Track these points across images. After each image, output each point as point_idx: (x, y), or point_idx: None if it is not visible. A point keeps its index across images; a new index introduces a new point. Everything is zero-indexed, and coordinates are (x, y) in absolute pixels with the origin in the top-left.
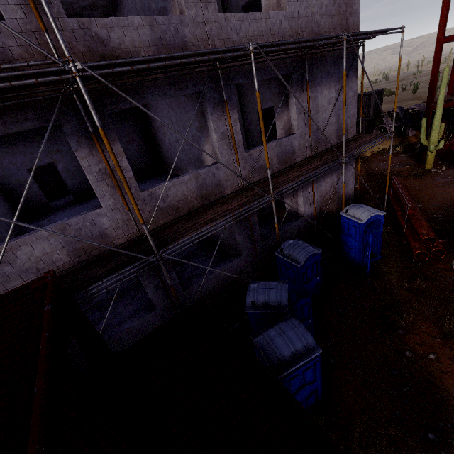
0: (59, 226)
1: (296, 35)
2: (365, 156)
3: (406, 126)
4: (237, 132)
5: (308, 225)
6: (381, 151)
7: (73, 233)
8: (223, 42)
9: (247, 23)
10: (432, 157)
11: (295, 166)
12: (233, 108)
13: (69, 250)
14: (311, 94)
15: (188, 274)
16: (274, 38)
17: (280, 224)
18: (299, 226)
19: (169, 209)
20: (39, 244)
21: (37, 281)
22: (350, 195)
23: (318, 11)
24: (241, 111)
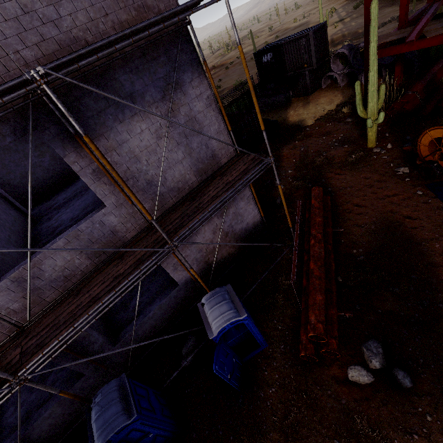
0: None
1: (1, 63)
2: (307, 125)
3: (357, 72)
4: None
5: (192, 288)
6: (327, 114)
7: None
8: None
9: None
10: (373, 133)
11: (114, 257)
12: None
13: None
14: (108, 142)
15: (53, 379)
16: None
17: None
18: (175, 298)
19: None
20: None
21: None
22: (254, 224)
23: None
24: None
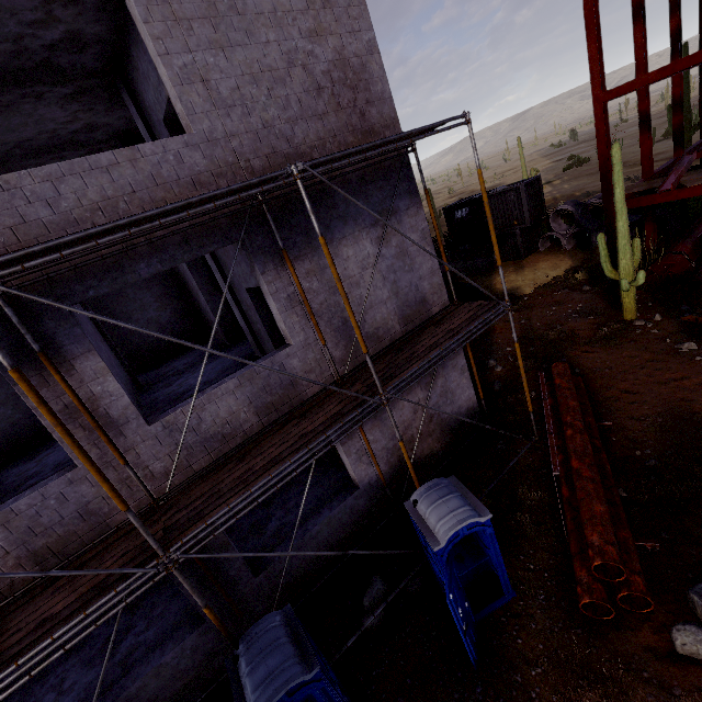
0: None
1: (231, 169)
2: (525, 294)
3: (589, 232)
4: (114, 392)
5: (377, 499)
6: (552, 281)
7: None
8: (11, 232)
9: (79, 180)
10: (631, 300)
11: (292, 416)
12: (86, 351)
13: None
14: (310, 265)
15: (130, 644)
16: (169, 190)
17: (339, 484)
18: (352, 509)
19: None
20: None
21: None
22: (468, 409)
23: (282, 115)
24: (229, 288)
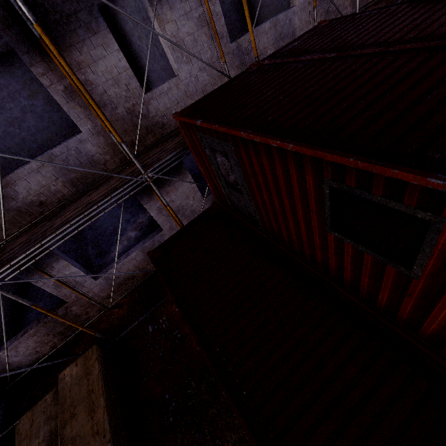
0: (273, 21)
1: None
2: None
3: None
4: None
5: None
6: None
7: (279, 30)
8: None
9: None
10: None
11: None
12: None
13: (275, 48)
14: None
15: None
16: None
17: None
18: None
19: (331, 14)
20: (262, 38)
21: (319, 25)
22: None
23: None
24: None
